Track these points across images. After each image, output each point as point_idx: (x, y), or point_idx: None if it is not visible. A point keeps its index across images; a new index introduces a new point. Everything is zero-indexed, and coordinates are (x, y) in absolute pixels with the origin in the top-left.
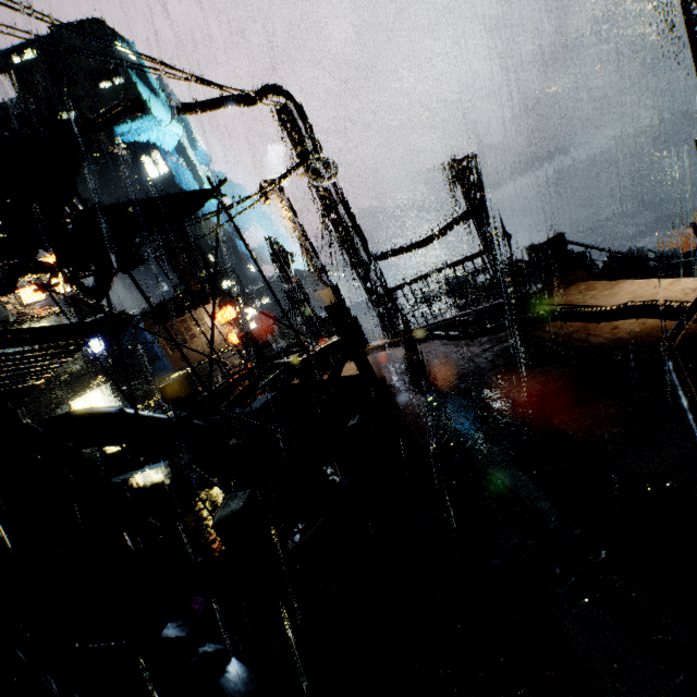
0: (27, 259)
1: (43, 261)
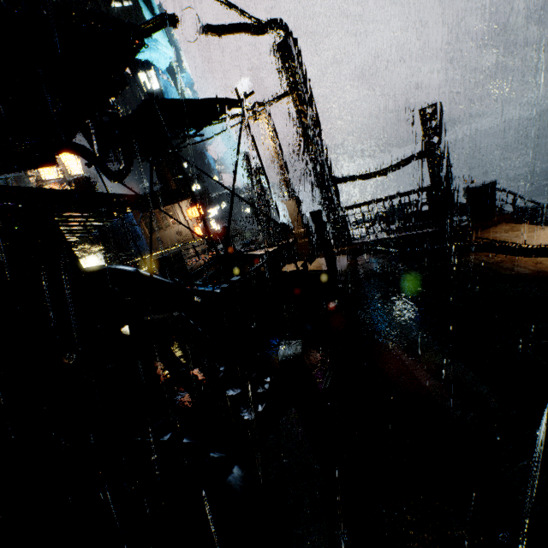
0: (67, 140)
1: (78, 144)
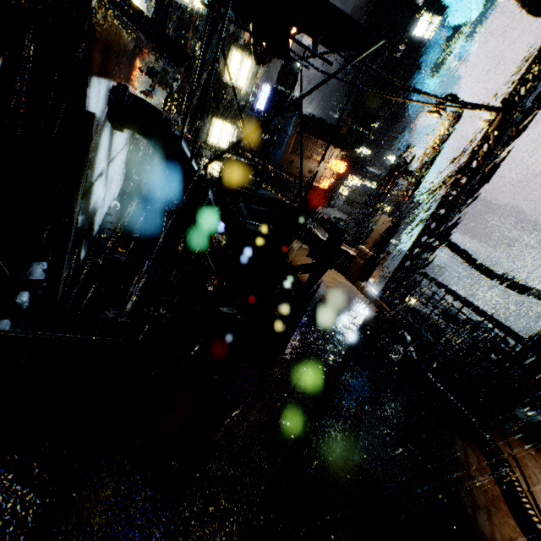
0: None
1: None
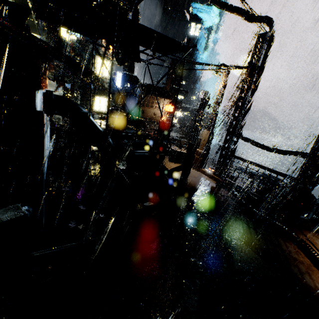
0: None
1: None
